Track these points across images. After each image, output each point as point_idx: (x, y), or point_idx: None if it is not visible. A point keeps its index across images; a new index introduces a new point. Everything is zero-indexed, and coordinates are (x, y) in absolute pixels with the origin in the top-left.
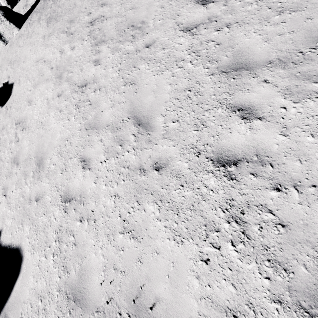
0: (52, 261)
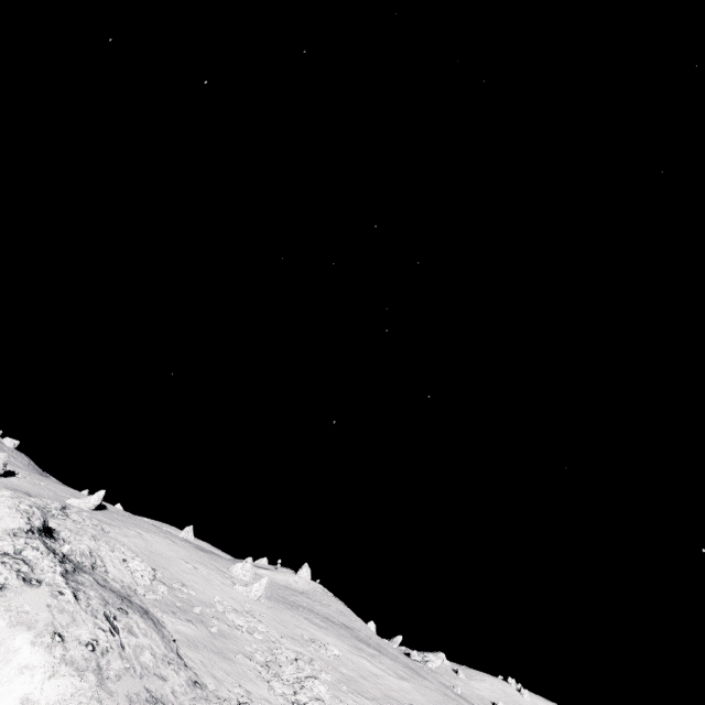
0: None
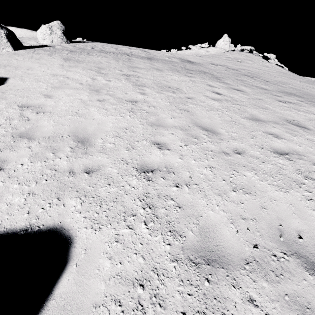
0: (147, 230)
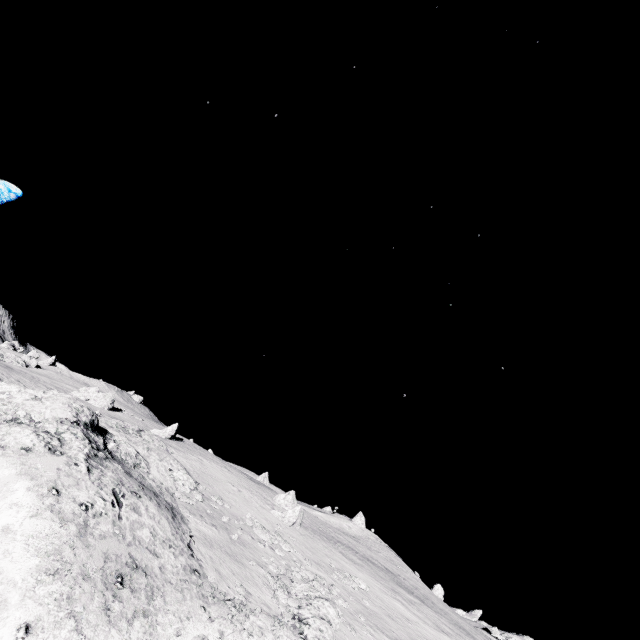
0: None
